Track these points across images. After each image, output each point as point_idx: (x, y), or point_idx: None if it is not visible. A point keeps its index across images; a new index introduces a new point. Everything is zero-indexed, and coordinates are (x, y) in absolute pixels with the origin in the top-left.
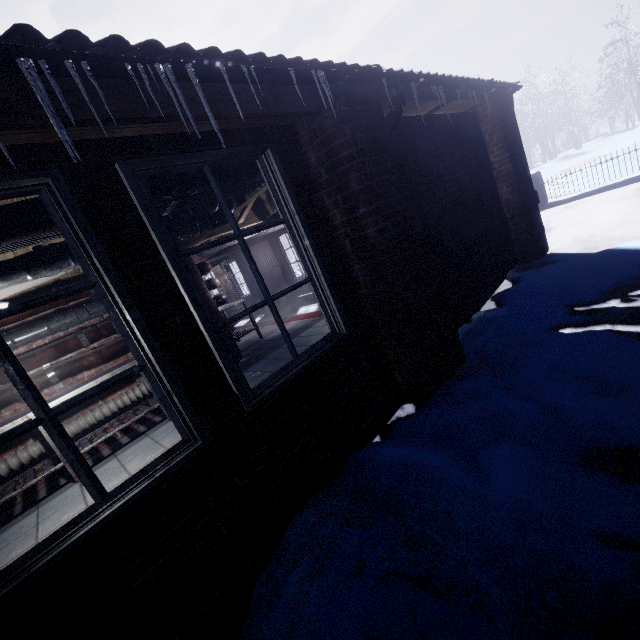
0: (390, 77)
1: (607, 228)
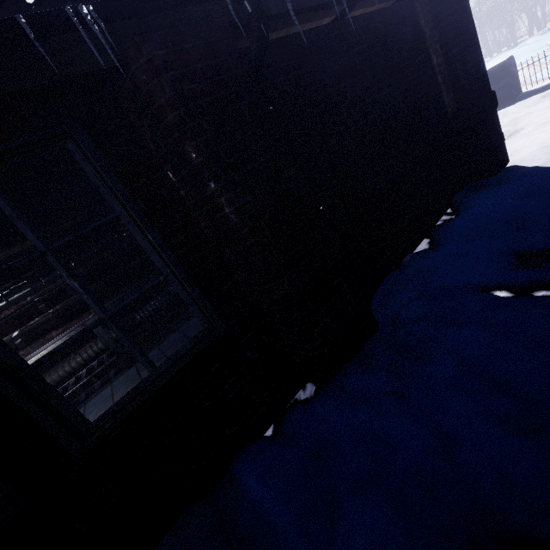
0: None
1: None
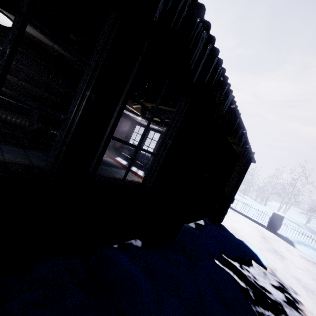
0: (240, 121)
1: (243, 232)
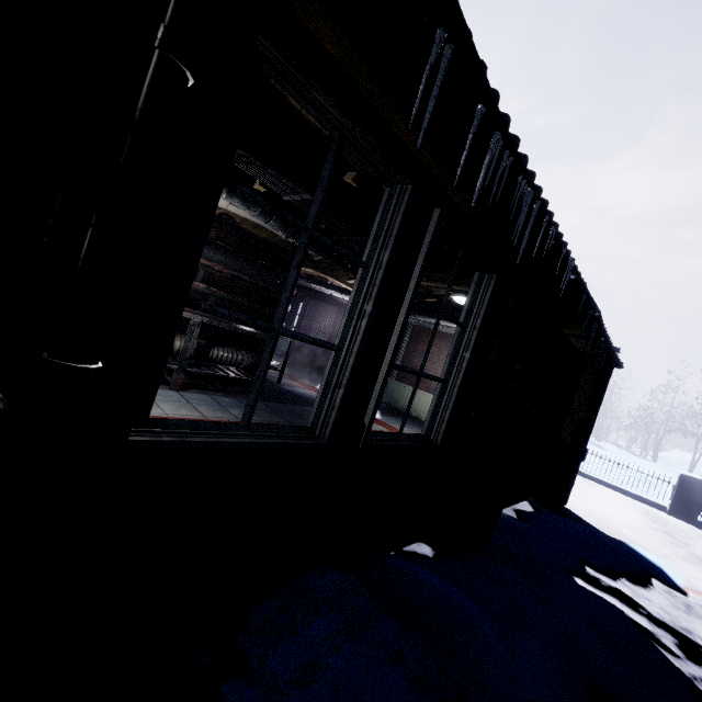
0: (588, 297)
1: (618, 522)
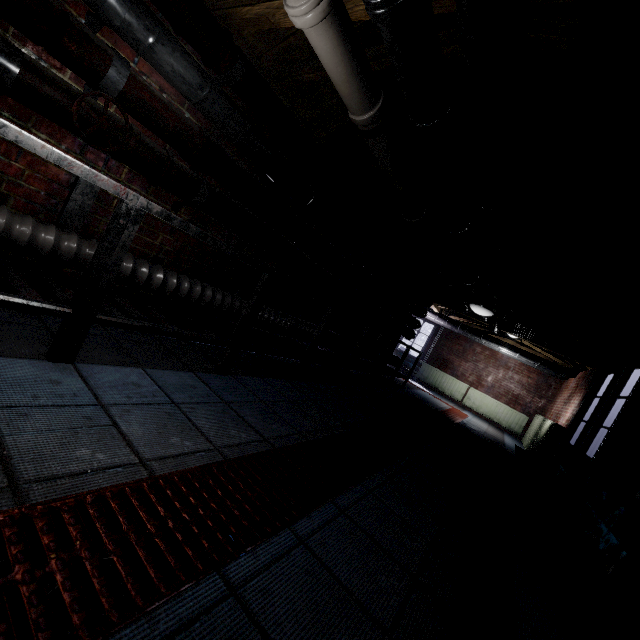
0: None
1: None
